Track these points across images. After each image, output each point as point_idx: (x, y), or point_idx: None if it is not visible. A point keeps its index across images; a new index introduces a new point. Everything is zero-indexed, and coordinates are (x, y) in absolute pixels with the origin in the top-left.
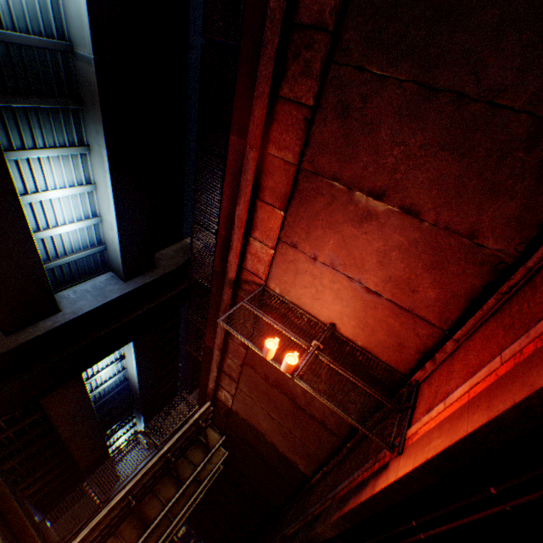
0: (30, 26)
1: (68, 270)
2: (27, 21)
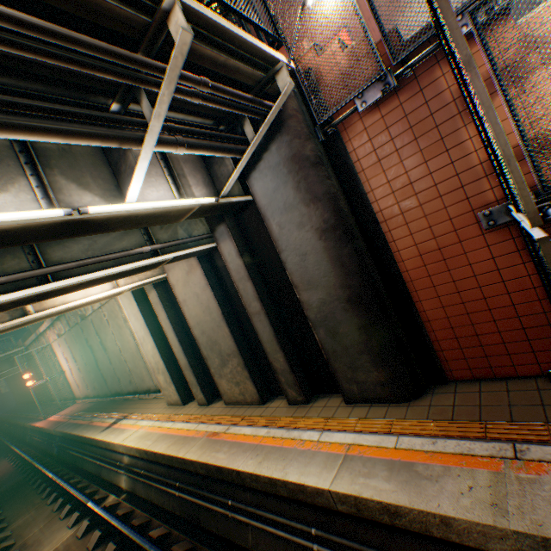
0: None
1: None
2: None
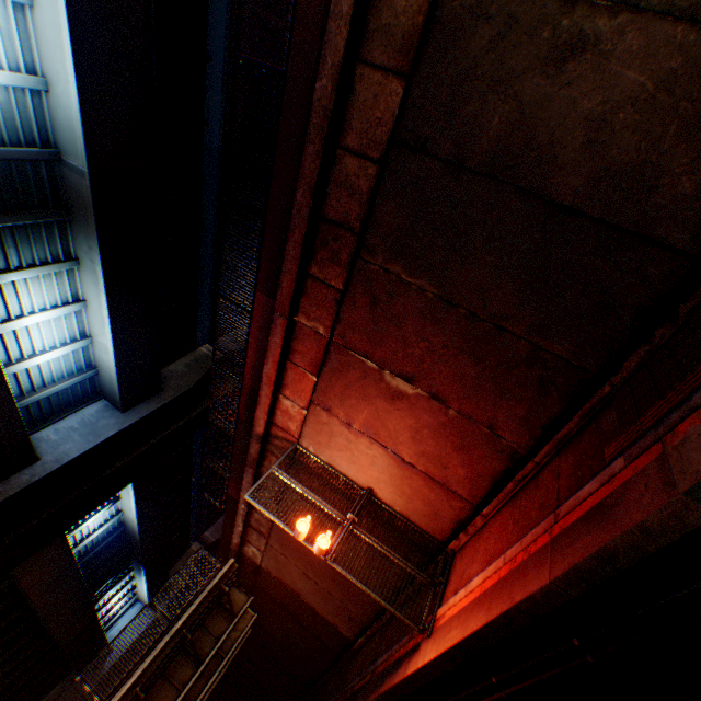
0: (6, 136)
1: (47, 403)
2: (3, 130)
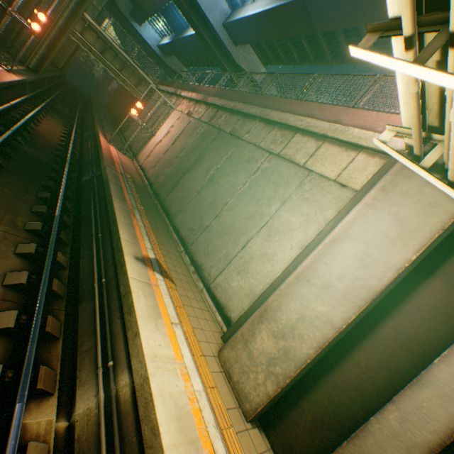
0: None
1: None
2: None
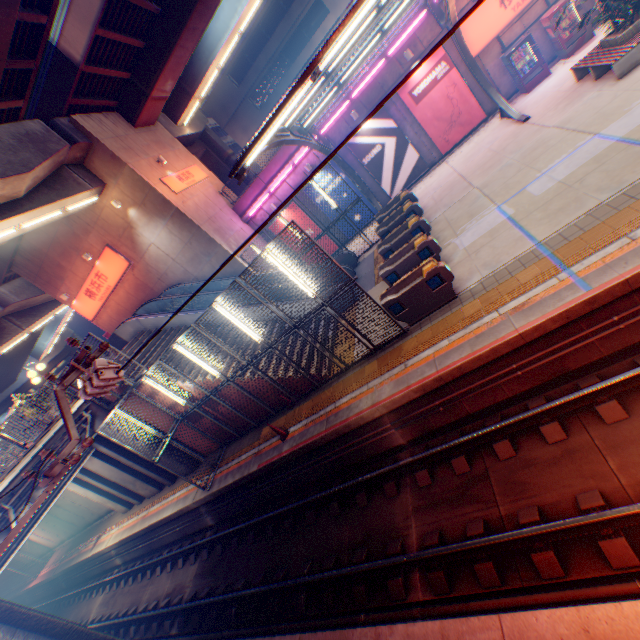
0: None
1: None
2: None
